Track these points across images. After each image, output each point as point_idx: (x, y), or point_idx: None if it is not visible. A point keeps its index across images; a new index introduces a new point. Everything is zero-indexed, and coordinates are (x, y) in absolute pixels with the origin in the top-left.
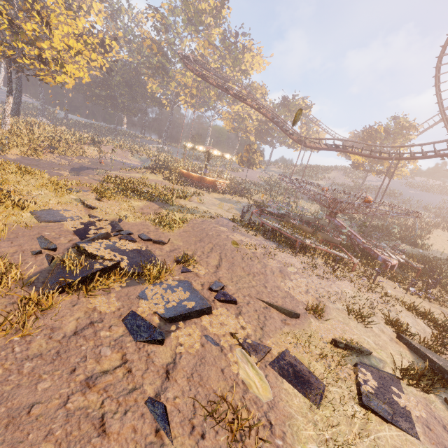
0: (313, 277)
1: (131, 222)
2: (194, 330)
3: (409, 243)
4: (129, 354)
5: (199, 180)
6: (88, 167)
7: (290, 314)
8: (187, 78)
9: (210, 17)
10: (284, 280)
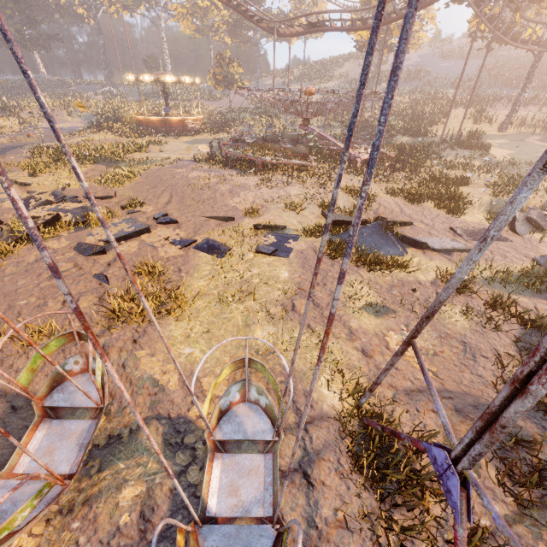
0: (263, 189)
1: (76, 189)
2: (134, 243)
3: (413, 134)
4: (80, 262)
5: (163, 126)
6: (14, 146)
7: (226, 219)
8: None
9: None
10: (233, 198)
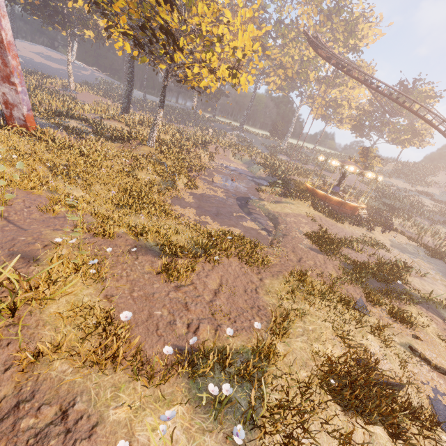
0: None
1: None
2: None
3: None
4: None
5: (338, 205)
6: (241, 197)
7: None
8: (288, 58)
9: None
10: None
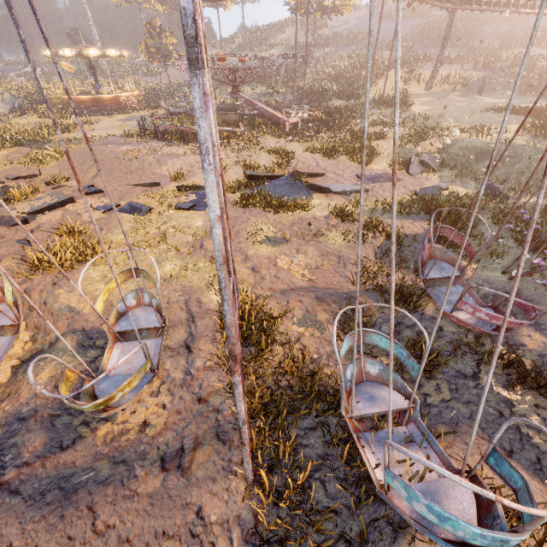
0: (191, 156)
1: None
2: (58, 212)
3: (347, 97)
4: (3, 233)
5: (95, 105)
6: None
7: (151, 185)
8: None
9: None
10: (161, 167)
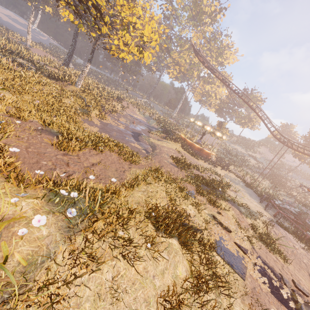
0: None
1: (258, 249)
2: None
3: None
4: None
5: (198, 150)
6: (135, 132)
7: None
8: (182, 59)
9: (208, 18)
10: None
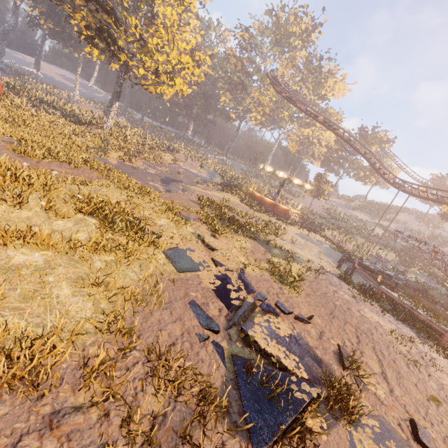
0: None
1: (253, 275)
2: None
3: None
4: None
5: (271, 207)
6: (172, 179)
7: None
8: (264, 97)
9: (298, 39)
10: None
